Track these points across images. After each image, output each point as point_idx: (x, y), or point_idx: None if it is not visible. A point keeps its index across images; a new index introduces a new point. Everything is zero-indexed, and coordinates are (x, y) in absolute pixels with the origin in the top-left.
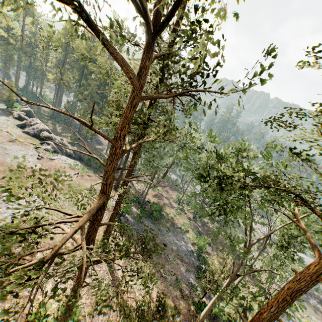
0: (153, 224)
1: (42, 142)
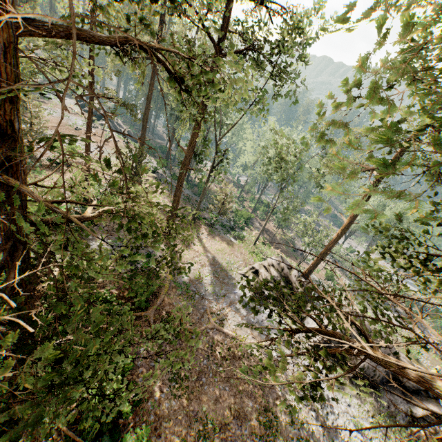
0: (195, 195)
1: (98, 118)
